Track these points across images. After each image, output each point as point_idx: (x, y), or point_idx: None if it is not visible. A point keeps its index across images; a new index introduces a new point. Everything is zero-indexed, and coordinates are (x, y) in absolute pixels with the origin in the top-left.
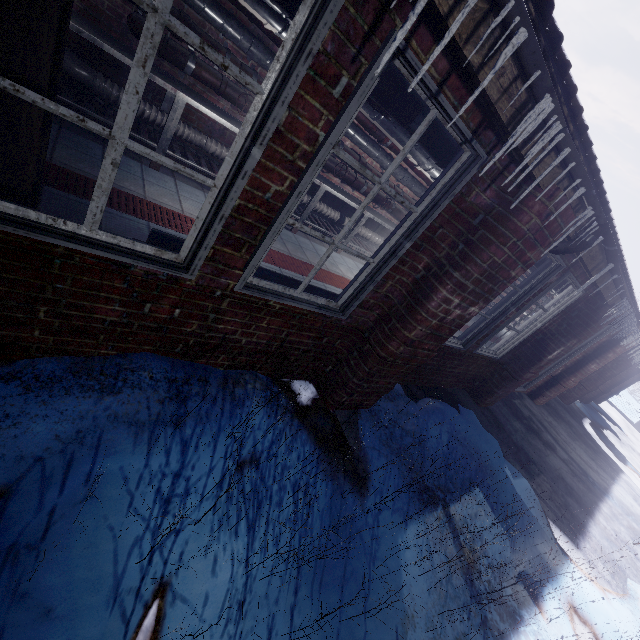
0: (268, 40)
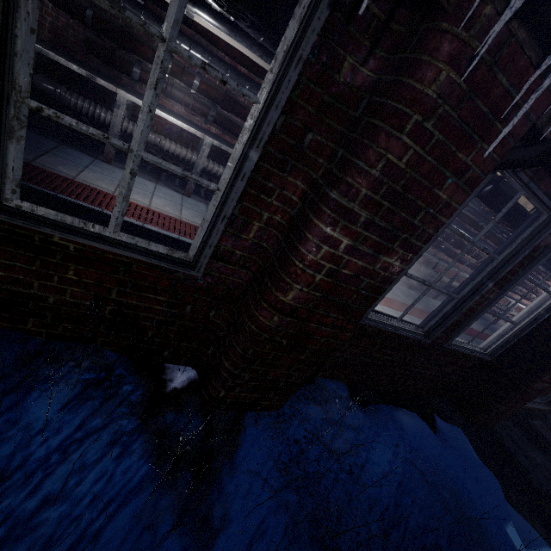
0: (212, 47)
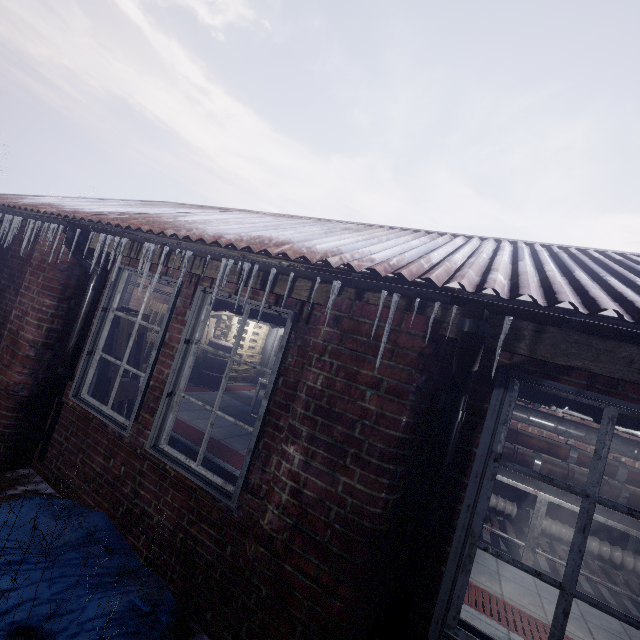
0: None
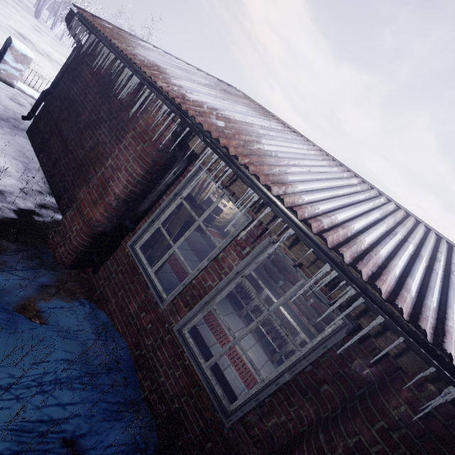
0: None
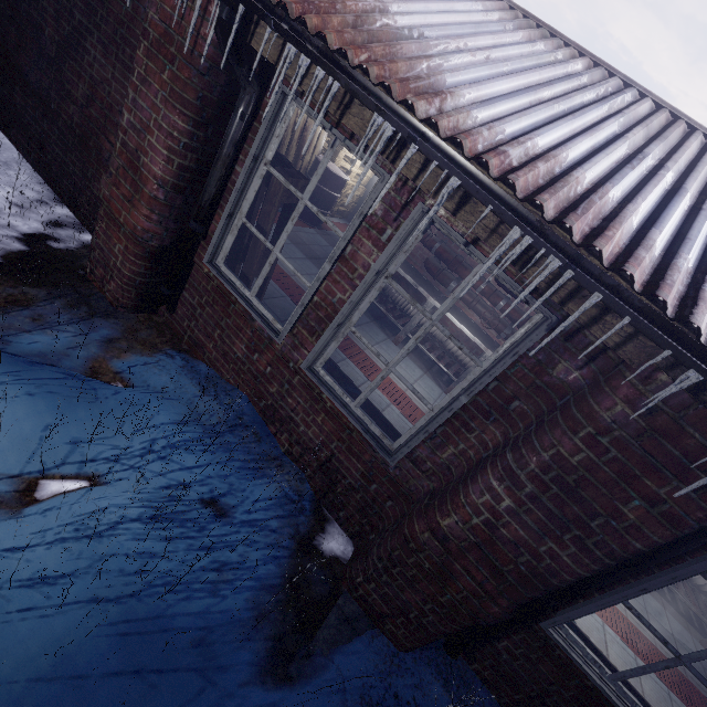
0: None
